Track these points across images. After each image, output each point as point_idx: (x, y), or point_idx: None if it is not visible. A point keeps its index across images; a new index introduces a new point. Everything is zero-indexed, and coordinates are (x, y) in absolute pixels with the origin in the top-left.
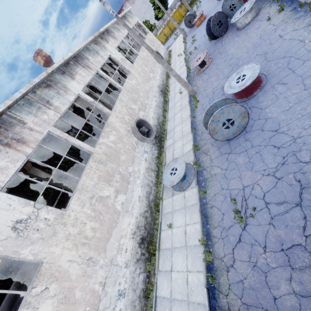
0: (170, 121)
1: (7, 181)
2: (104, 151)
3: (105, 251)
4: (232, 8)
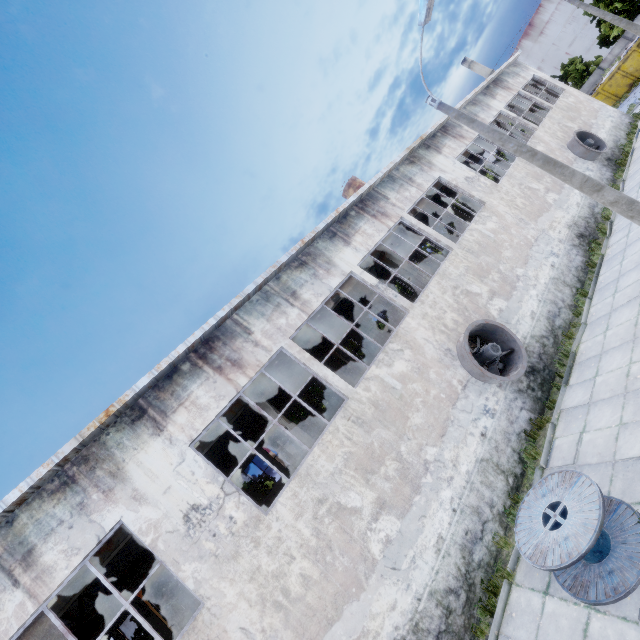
0: (591, 329)
1: (201, 430)
2: (374, 398)
3: None
4: None
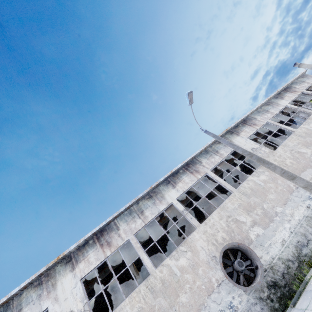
0: None
1: (86, 274)
2: (163, 277)
3: None
4: None
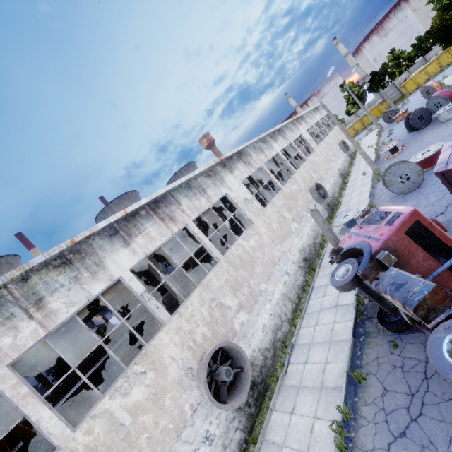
0: (346, 196)
1: (243, 179)
2: (289, 192)
3: (282, 244)
4: (437, 106)
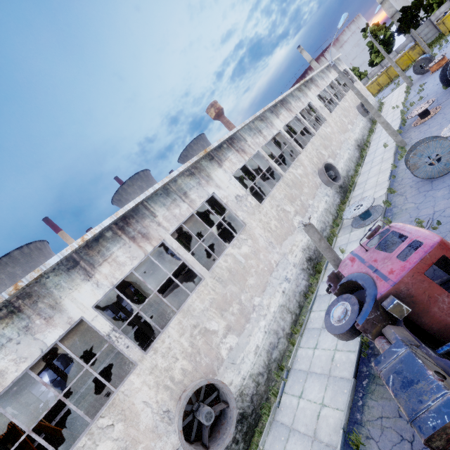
0: (362, 175)
1: (235, 171)
2: (292, 179)
3: (281, 245)
4: None
